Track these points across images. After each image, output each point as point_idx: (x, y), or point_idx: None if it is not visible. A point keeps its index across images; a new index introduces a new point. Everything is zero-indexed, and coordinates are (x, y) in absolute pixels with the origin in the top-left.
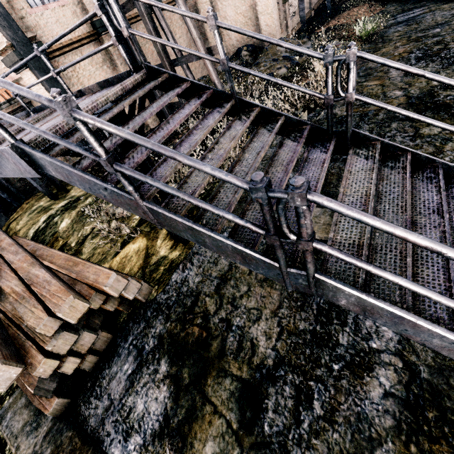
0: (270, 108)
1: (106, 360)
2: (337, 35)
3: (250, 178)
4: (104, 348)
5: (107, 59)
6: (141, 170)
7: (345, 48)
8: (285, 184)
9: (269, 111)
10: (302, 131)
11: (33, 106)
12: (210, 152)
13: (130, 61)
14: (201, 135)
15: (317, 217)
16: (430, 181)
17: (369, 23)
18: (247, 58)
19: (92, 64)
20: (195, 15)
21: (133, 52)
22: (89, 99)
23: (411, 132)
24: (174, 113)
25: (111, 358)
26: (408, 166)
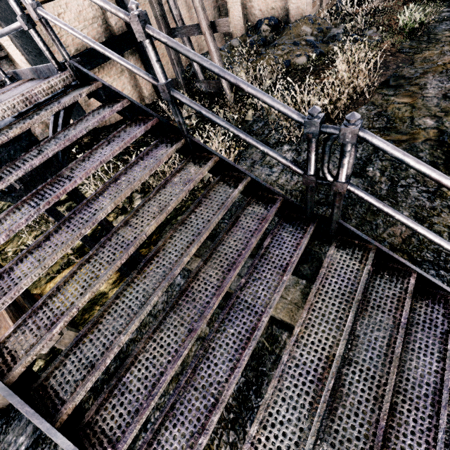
0: (231, 163)
1: (5, 421)
2: (376, 22)
3: (159, 296)
4: (7, 404)
5: (99, 16)
6: (69, 199)
7: (382, 42)
8: (212, 311)
9: (230, 164)
10: (270, 205)
11: (11, 62)
12: (122, 228)
13: (51, 53)
14: (109, 203)
15: (285, 289)
16: (434, 327)
17: (417, 13)
18: (267, 34)
19: (79, 20)
20: (114, 8)
21: (128, 10)
22: (6, 95)
23: (432, 186)
24: (94, 149)
25: (11, 420)
26: (407, 300)
